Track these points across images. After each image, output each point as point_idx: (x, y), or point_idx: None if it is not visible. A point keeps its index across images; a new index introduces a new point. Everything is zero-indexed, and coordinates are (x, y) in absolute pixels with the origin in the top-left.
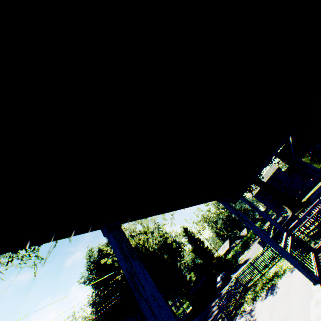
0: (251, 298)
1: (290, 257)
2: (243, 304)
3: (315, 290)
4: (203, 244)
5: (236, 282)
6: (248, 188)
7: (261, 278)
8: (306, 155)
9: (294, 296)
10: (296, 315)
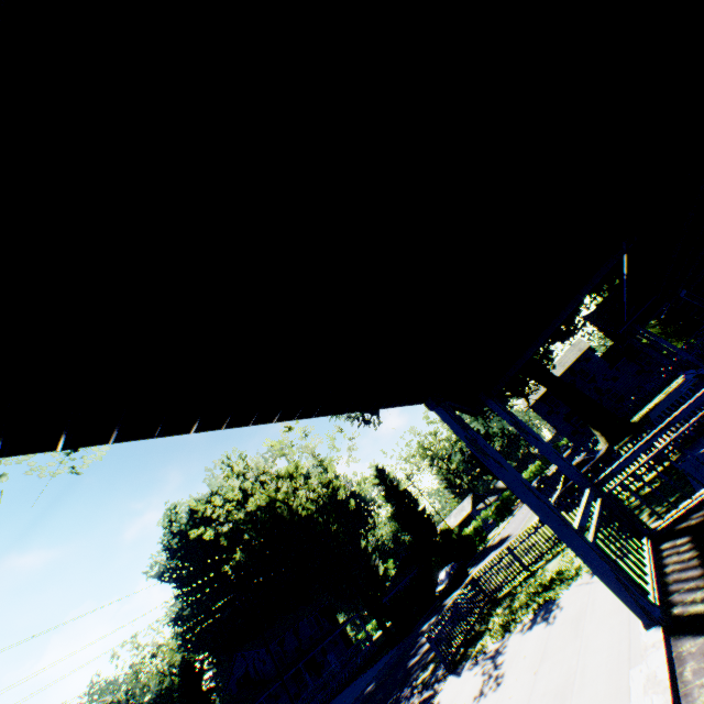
0: (499, 625)
1: (593, 555)
2: (482, 635)
3: (648, 642)
4: (417, 504)
5: (474, 587)
6: (520, 390)
7: (526, 581)
8: (652, 323)
9: (593, 631)
10: (593, 680)
